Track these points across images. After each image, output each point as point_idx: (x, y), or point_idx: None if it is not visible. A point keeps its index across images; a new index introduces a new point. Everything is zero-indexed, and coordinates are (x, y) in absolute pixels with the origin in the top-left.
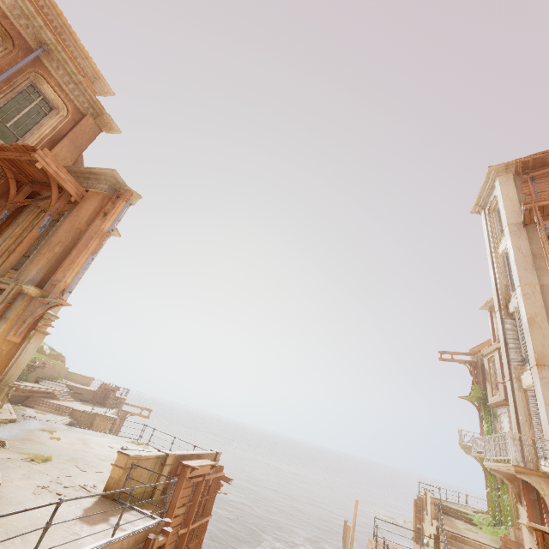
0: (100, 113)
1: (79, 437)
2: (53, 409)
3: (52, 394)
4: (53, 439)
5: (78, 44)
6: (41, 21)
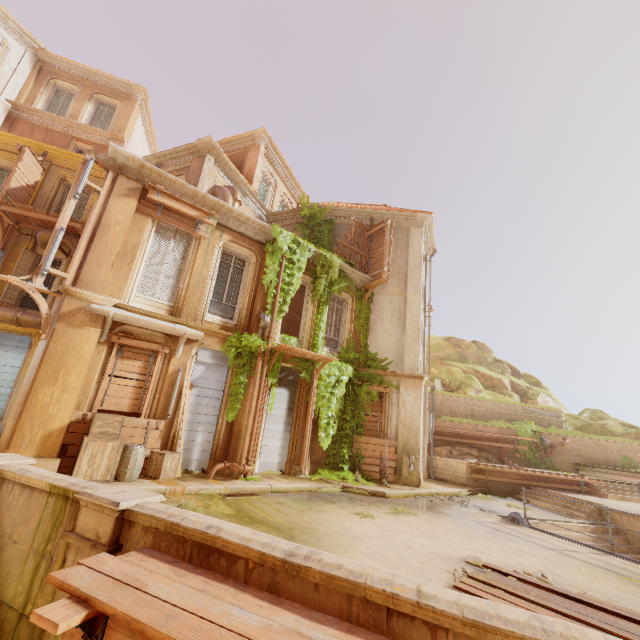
0: (199, 149)
1: (445, 530)
2: (559, 505)
3: (582, 484)
4: (360, 515)
5: (230, 141)
6: (144, 158)
